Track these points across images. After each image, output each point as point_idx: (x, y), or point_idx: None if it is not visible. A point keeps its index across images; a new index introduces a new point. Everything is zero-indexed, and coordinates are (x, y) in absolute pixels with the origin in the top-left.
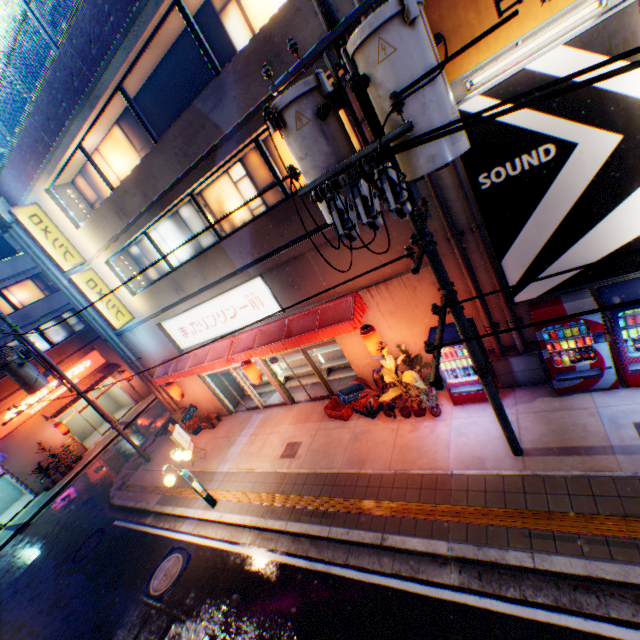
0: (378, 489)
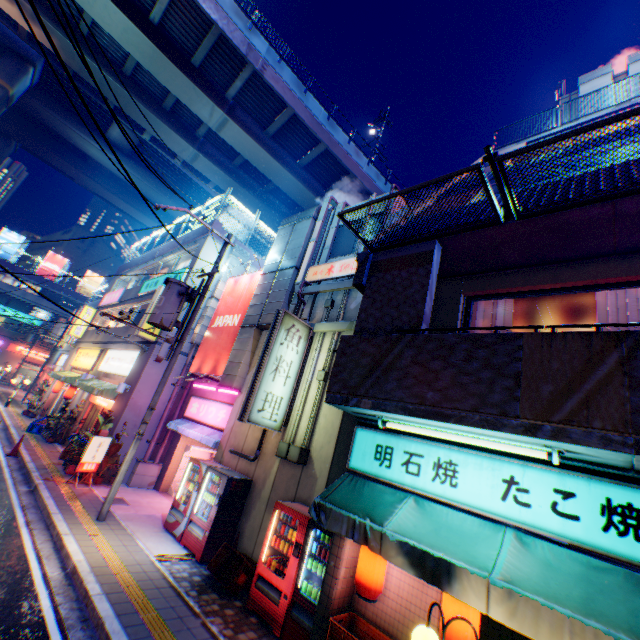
0: (9, 394)
